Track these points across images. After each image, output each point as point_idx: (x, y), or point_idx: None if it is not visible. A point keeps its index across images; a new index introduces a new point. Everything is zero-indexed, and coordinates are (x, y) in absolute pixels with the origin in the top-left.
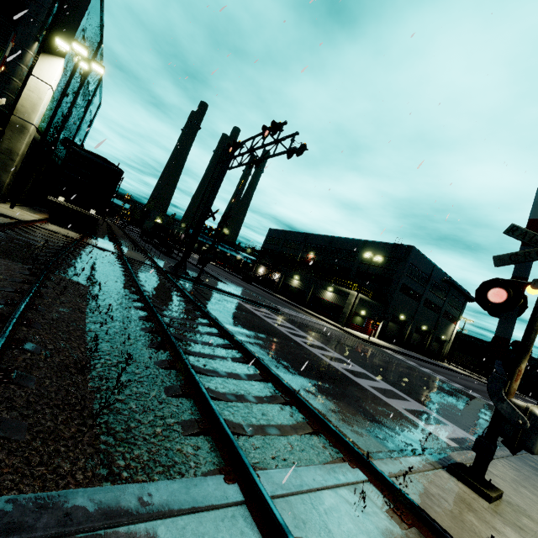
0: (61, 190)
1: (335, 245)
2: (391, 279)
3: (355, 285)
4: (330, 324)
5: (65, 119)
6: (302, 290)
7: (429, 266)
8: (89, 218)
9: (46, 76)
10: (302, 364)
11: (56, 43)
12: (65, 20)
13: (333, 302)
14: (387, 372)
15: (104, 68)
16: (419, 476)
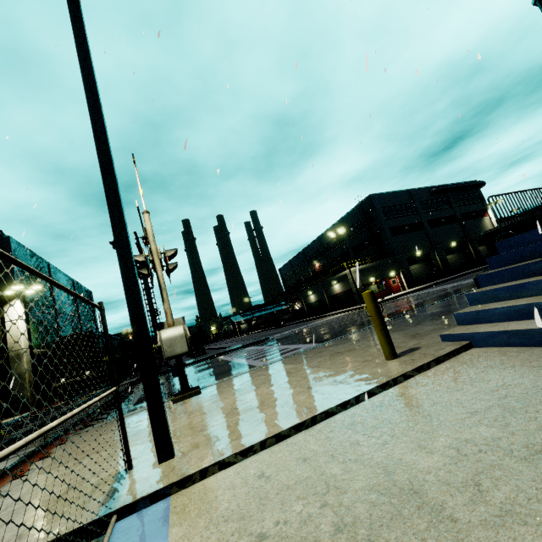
0: (62, 374)
1: (324, 242)
2: (378, 233)
3: (360, 260)
4: (345, 311)
5: (58, 325)
6: (320, 300)
7: (403, 195)
8: (88, 379)
9: (13, 316)
10: (192, 382)
11: (8, 294)
12: (5, 278)
13: (343, 290)
14: (332, 330)
15: (39, 284)
16: (126, 417)
